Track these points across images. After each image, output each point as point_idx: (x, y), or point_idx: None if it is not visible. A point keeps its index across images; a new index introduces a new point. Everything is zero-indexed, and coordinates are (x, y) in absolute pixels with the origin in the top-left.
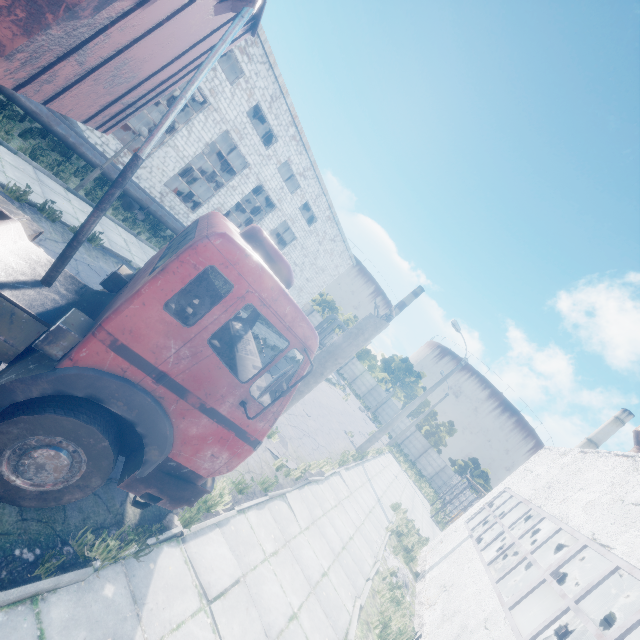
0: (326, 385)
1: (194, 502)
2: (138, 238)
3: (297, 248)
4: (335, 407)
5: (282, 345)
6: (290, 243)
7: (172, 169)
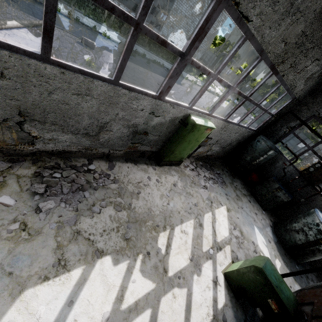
0: (210, 94)
1: None
2: None
3: (183, 1)
4: (207, 100)
5: None
6: None
7: None
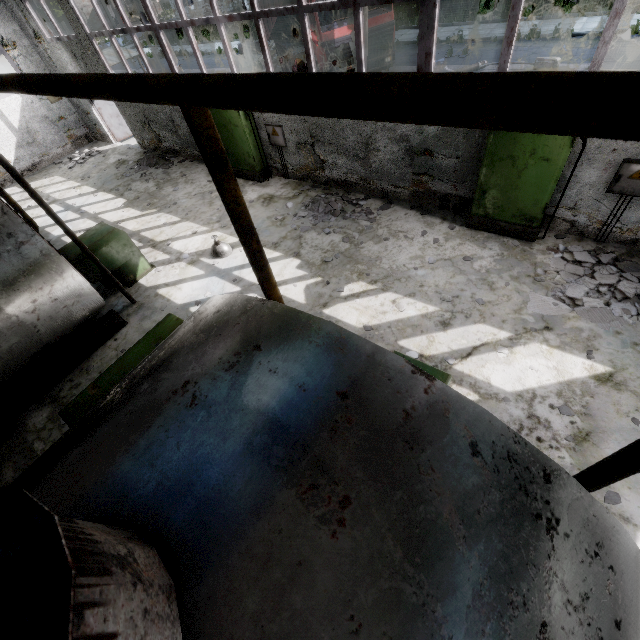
0: None
1: None
2: (544, 19)
3: None
4: None
5: None
6: None
7: None
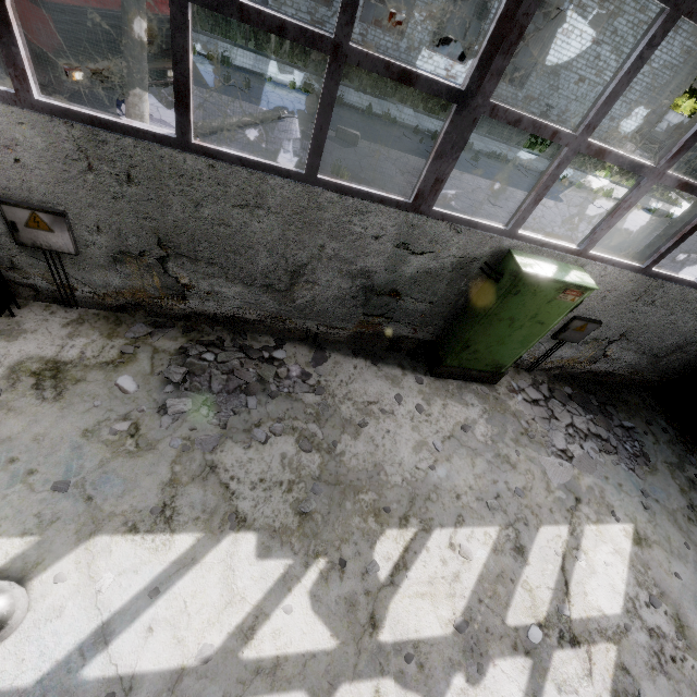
0: (654, 221)
1: (62, 80)
2: (302, 70)
3: (588, 8)
4: (640, 236)
5: (542, 166)
6: (569, 6)
7: None
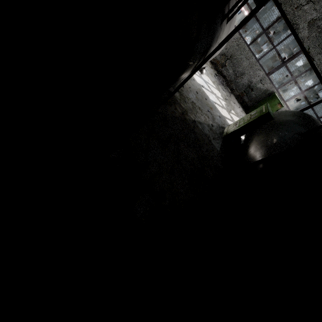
0: None
1: None
2: None
3: None
4: None
5: None
6: None
7: (267, 56)
